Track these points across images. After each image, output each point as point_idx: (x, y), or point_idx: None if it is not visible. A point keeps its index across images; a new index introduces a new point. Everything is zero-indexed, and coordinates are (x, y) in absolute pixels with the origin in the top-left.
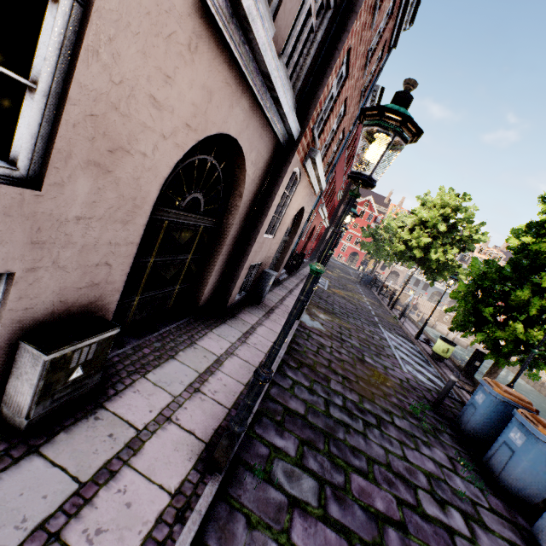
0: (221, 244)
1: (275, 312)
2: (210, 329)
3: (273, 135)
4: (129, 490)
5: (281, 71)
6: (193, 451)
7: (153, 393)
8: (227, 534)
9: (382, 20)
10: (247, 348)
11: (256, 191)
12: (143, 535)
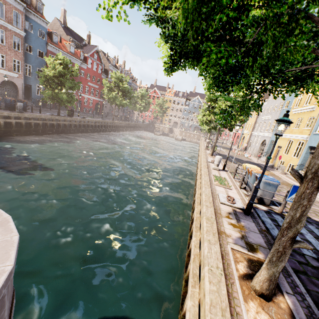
0: None
1: None
2: None
3: None
4: None
5: None
6: None
7: None
8: None
9: (0, 34)
10: None
11: None
12: None
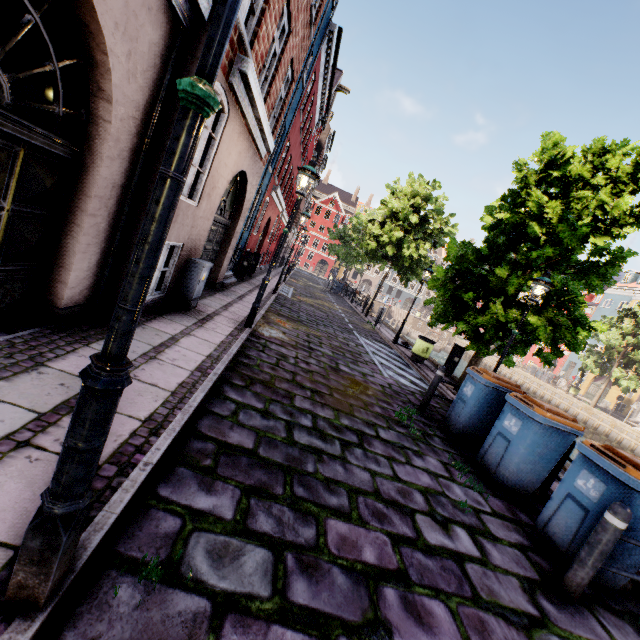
0: (86, 194)
1: (215, 320)
2: (85, 343)
3: None
4: None
5: None
6: None
7: None
8: None
9: None
10: (158, 366)
11: (145, 104)
12: None
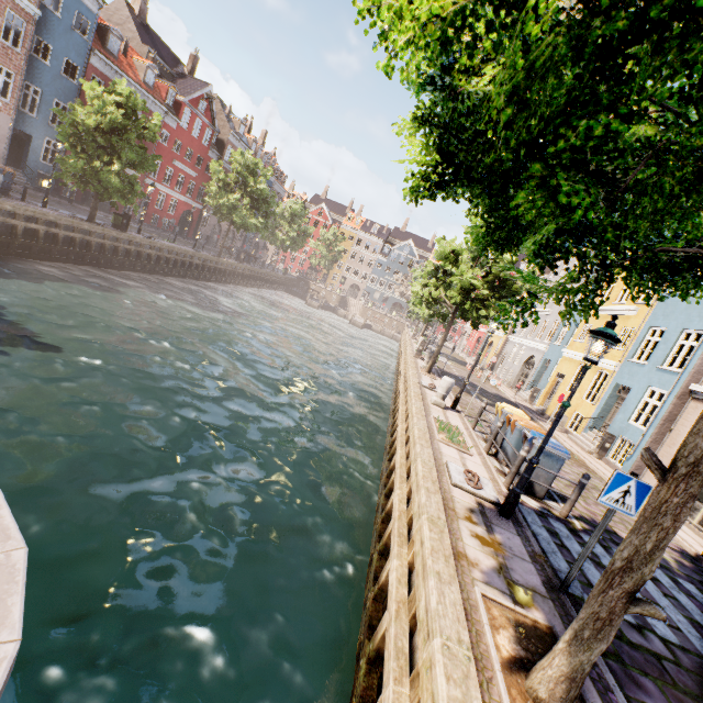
0: None
1: None
2: None
3: None
4: None
5: None
6: None
7: None
8: None
9: None
10: None
11: None
12: None
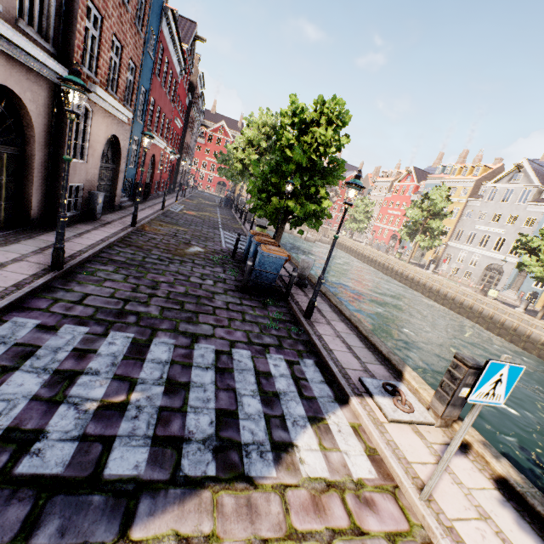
0: (31, 168)
1: (113, 224)
2: (47, 232)
3: (42, 77)
4: (4, 274)
5: (21, 35)
6: (41, 267)
7: (6, 254)
8: (66, 285)
9: None
10: (82, 239)
11: (47, 123)
12: (17, 281)
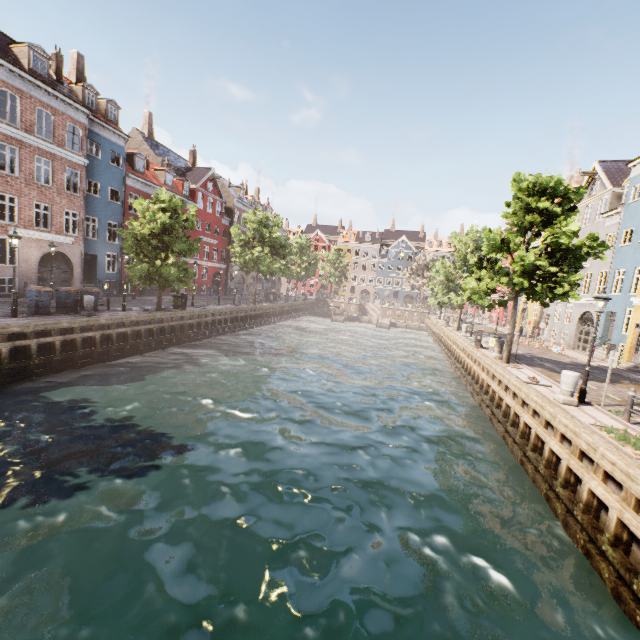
0: None
1: None
2: None
3: None
4: None
5: None
6: None
7: None
8: None
9: (43, 167)
10: None
11: None
12: None
